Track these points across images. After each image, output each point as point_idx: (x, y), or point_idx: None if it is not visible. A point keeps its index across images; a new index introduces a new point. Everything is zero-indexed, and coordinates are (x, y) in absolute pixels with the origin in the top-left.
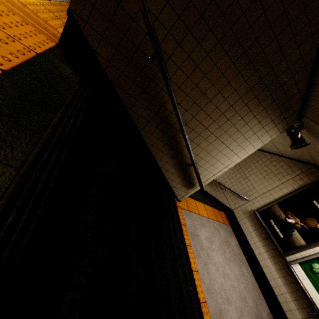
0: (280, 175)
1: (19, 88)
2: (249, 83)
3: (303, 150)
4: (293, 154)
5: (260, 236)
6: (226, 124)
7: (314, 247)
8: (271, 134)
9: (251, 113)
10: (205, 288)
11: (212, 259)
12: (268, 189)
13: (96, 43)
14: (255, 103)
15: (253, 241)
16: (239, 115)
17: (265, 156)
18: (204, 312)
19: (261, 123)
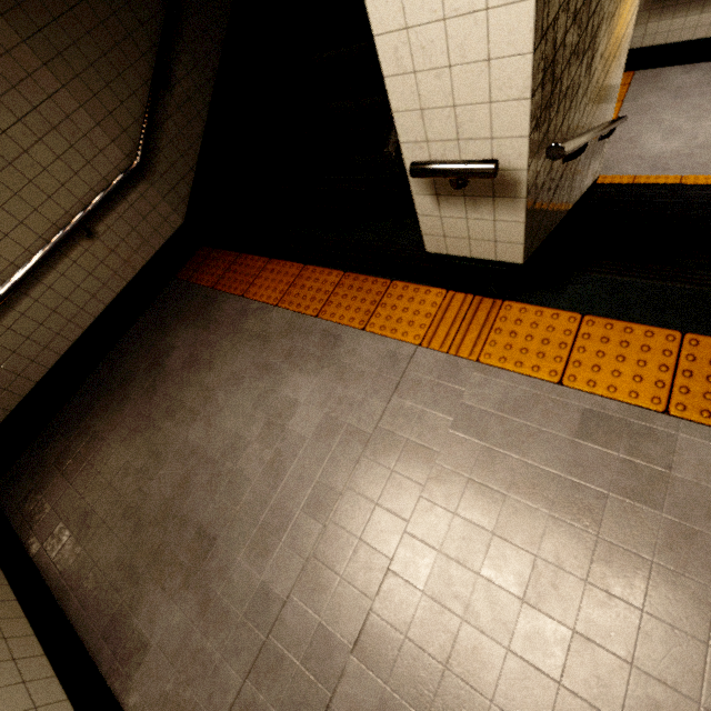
0: None
1: (706, 321)
2: None
3: None
4: None
5: (707, 4)
6: (620, 22)
7: None
8: None
9: None
10: None
11: None
12: None
13: (536, 240)
14: None
15: (705, 28)
16: None
17: None
18: None
19: None
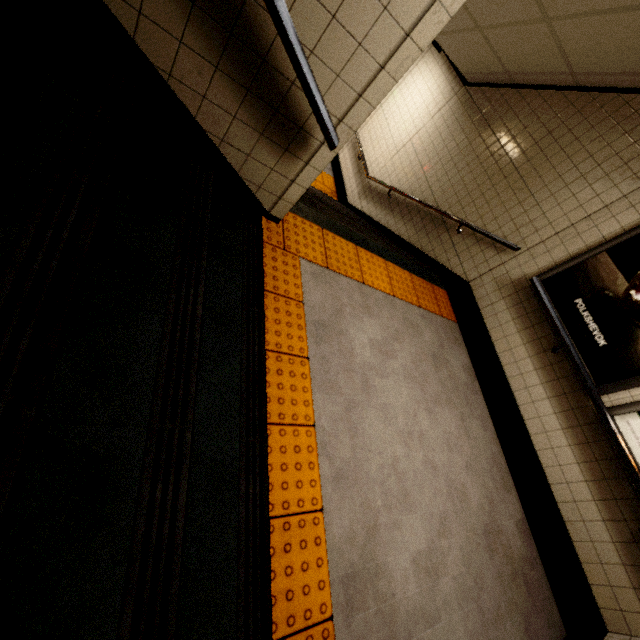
0: None
1: None
2: None
3: None
4: None
5: (535, 343)
6: None
7: None
8: None
9: None
10: (332, 471)
11: (378, 397)
12: (590, 211)
13: None
14: None
15: (512, 358)
16: None
17: (604, 106)
18: (308, 540)
19: None
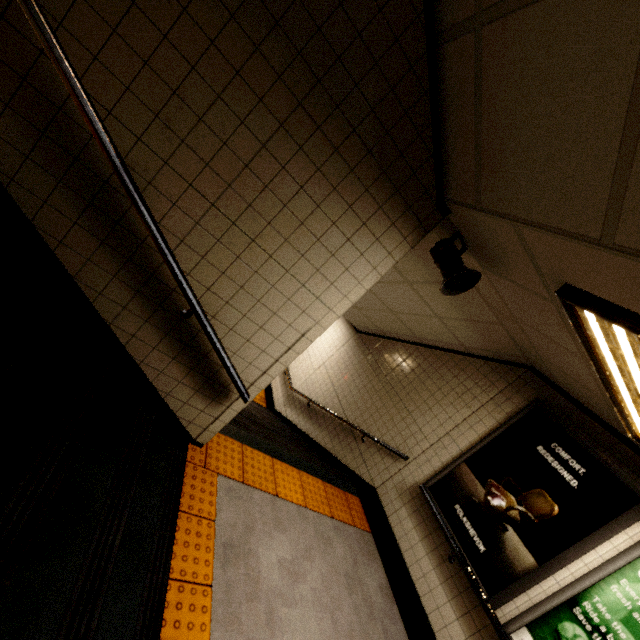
0: (469, 395)
1: None
2: (291, 86)
3: (497, 329)
4: (485, 344)
5: (435, 552)
6: (265, 200)
7: (555, 570)
8: (391, 249)
9: (323, 177)
10: None
11: (284, 633)
12: (448, 429)
13: None
14: (325, 150)
15: (420, 572)
16: (292, 178)
17: (439, 358)
18: None
19: (356, 212)
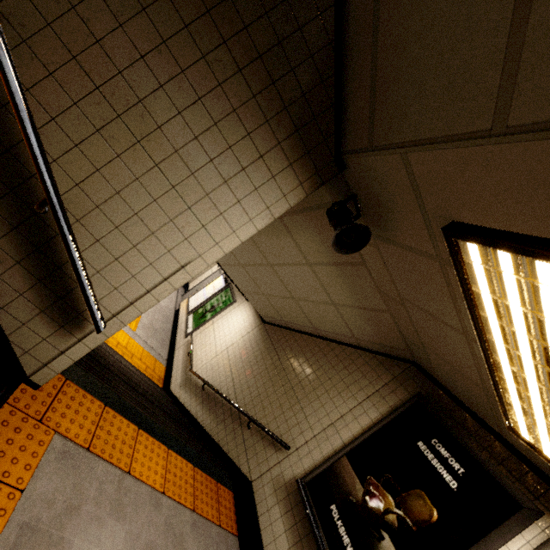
0: (356, 386)
1: None
2: None
3: (385, 318)
4: (374, 336)
5: None
6: (159, 101)
7: None
8: (287, 191)
9: (224, 94)
10: None
11: None
12: (333, 419)
13: None
14: (229, 67)
15: None
16: (191, 85)
17: (333, 349)
18: None
19: (254, 142)
